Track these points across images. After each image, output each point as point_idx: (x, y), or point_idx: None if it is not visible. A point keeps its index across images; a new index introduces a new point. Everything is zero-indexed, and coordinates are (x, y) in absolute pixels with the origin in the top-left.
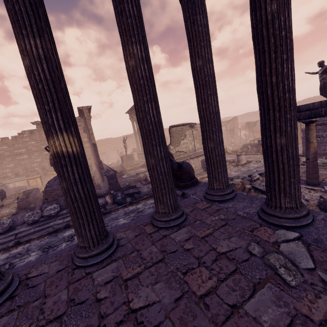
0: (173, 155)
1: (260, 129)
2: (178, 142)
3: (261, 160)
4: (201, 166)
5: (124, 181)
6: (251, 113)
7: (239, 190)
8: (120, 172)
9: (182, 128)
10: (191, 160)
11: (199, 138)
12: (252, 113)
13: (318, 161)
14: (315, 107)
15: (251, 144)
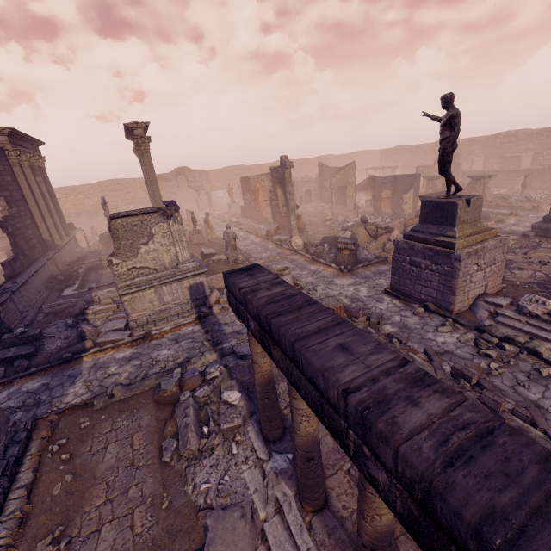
0: (122, 276)
1: (388, 194)
2: (132, 250)
3: (322, 286)
4: (189, 297)
5: (56, 306)
6: (405, 148)
7: (172, 400)
8: (72, 277)
9: (143, 219)
10: (164, 287)
11: (270, 203)
12: (407, 149)
13: (395, 319)
14: (238, 298)
15: (335, 239)
